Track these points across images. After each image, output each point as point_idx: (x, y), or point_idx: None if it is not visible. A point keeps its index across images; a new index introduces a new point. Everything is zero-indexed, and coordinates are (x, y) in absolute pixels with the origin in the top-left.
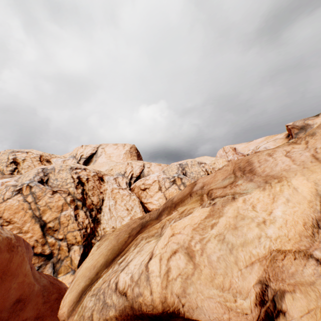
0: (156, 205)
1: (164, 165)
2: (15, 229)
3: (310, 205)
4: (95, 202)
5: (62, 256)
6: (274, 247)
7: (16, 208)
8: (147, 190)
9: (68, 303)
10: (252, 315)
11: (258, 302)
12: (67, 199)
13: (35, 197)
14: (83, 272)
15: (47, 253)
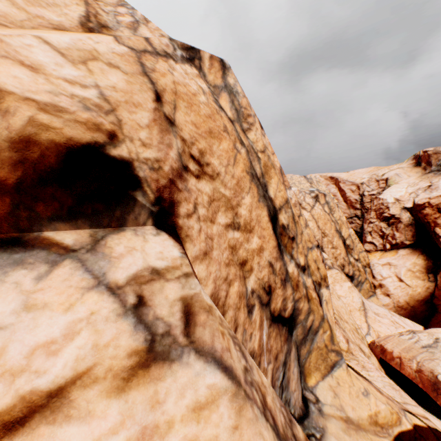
0: None
1: None
2: (220, 206)
3: None
4: None
5: (315, 319)
6: None
7: (209, 116)
8: None
9: None
10: None
11: None
12: None
13: (238, 111)
14: None
15: (287, 313)
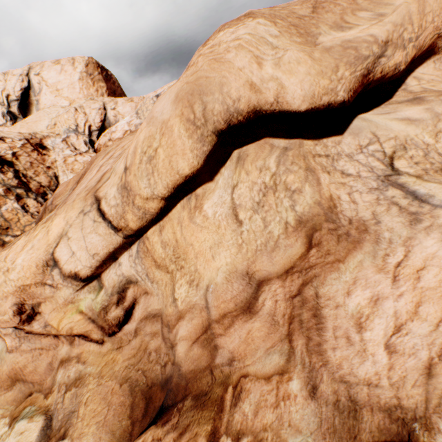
0: None
1: (139, 99)
2: None
3: (46, 249)
4: (44, 183)
5: None
6: (19, 284)
7: None
8: None
9: None
10: (13, 321)
11: (17, 314)
12: None
13: None
14: None
15: None
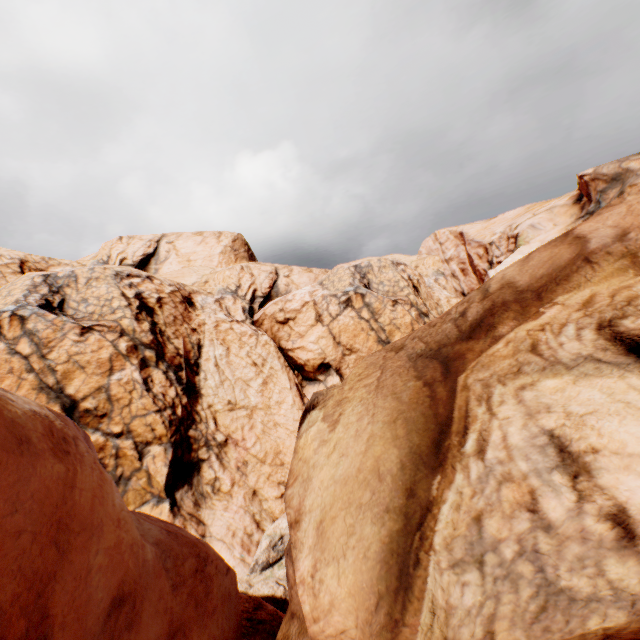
0: (315, 353)
1: (319, 271)
2: None
3: None
4: (183, 351)
5: (126, 470)
6: None
7: None
8: (291, 323)
9: (352, 601)
10: None
11: None
12: (119, 346)
13: (39, 344)
14: (333, 493)
15: None
